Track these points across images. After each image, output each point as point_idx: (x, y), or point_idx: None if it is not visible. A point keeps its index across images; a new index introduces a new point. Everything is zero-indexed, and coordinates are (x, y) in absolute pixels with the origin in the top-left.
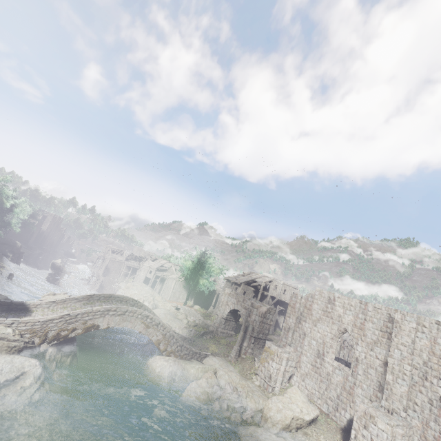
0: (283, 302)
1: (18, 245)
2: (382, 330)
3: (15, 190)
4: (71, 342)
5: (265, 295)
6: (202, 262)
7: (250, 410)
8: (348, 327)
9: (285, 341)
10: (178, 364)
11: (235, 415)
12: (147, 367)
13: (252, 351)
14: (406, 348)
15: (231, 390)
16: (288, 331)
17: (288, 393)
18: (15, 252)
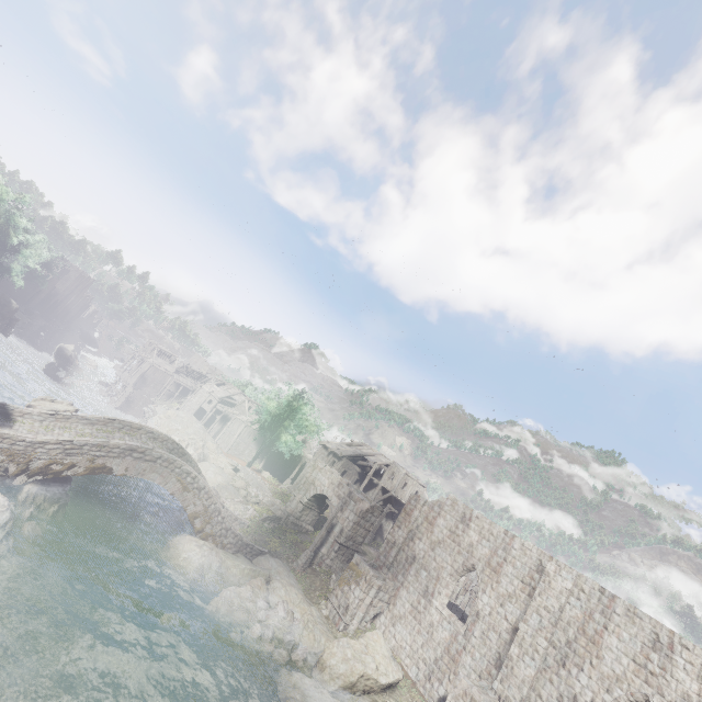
0: (398, 501)
1: (12, 306)
2: (524, 581)
3: (32, 220)
4: (63, 483)
5: (375, 483)
6: (293, 408)
7: (304, 649)
8: (478, 564)
9: (384, 561)
10: (216, 555)
11: (280, 652)
12: (168, 549)
13: (331, 562)
14: (550, 615)
15: (284, 613)
16: (391, 548)
17: (366, 637)
18: (5, 316)
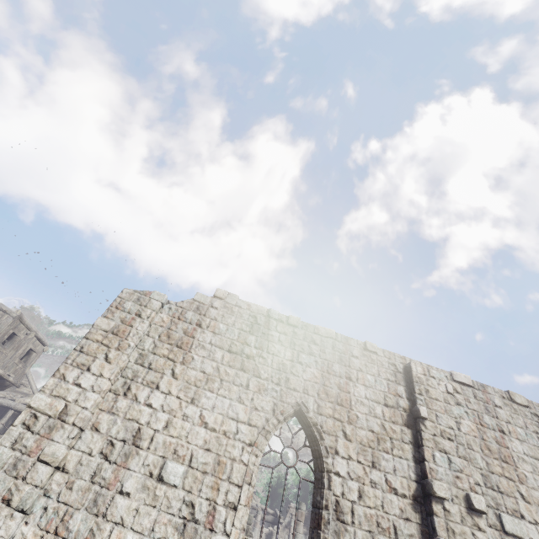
0: None
1: None
2: (387, 403)
3: None
4: None
5: None
6: None
7: None
8: (307, 400)
9: (5, 489)
10: None
11: None
12: None
13: None
14: (455, 444)
15: None
16: (50, 432)
17: None
18: None
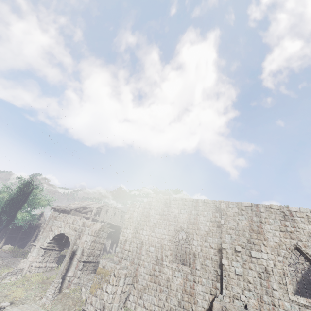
0: (112, 226)
1: None
2: (212, 220)
3: None
4: None
5: (96, 220)
6: (24, 192)
7: None
8: (184, 225)
9: (121, 256)
10: None
11: None
12: None
13: (79, 280)
14: (234, 231)
15: None
16: (125, 244)
17: None
18: None
